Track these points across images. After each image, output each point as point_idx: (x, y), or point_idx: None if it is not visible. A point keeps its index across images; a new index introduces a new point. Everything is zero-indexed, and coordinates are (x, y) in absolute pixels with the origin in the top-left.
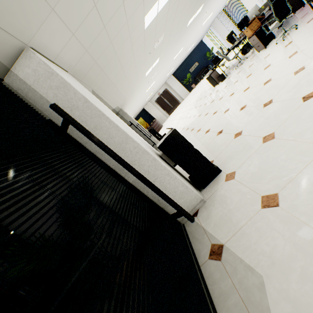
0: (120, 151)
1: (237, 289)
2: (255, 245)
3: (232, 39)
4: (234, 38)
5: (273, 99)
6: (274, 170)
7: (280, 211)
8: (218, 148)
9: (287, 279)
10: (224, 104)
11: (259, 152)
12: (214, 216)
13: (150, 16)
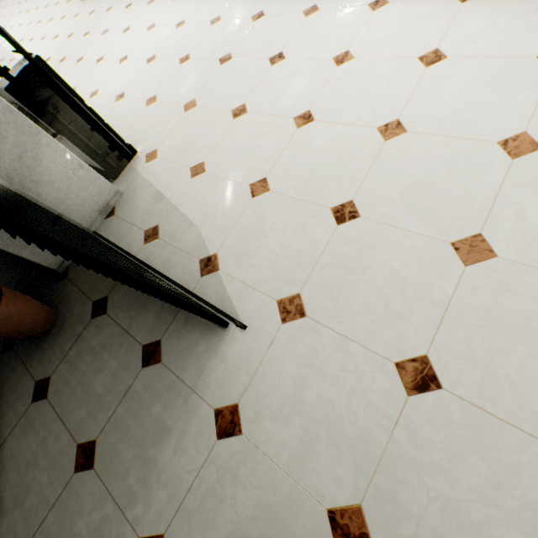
0: None
1: (179, 248)
2: (190, 210)
3: None
4: None
5: (191, 54)
6: (199, 141)
7: (208, 175)
8: (125, 122)
9: (215, 219)
10: (115, 46)
11: (183, 123)
12: (141, 205)
13: None
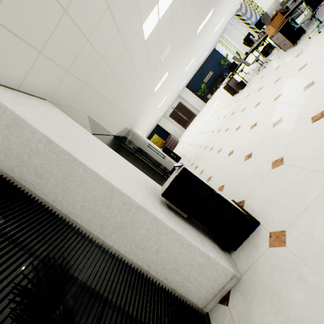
0: (103, 210)
1: None
2: None
3: (249, 42)
4: (253, 40)
5: None
6: None
7: None
8: (249, 182)
9: None
10: (248, 117)
11: None
12: (259, 321)
13: (150, 24)
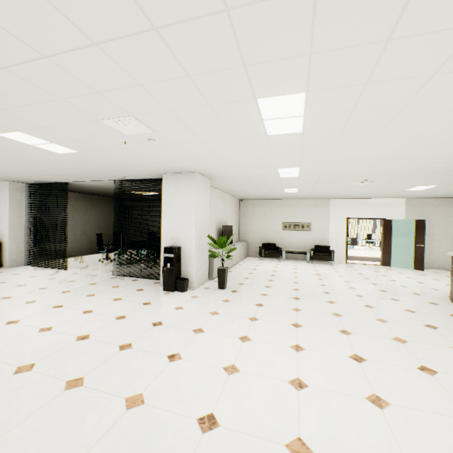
0: None
1: None
2: None
3: None
4: None
5: None
6: None
7: None
8: None
9: None
10: None
11: None
12: None
13: None
